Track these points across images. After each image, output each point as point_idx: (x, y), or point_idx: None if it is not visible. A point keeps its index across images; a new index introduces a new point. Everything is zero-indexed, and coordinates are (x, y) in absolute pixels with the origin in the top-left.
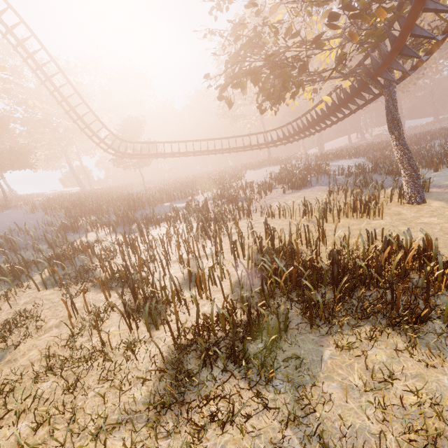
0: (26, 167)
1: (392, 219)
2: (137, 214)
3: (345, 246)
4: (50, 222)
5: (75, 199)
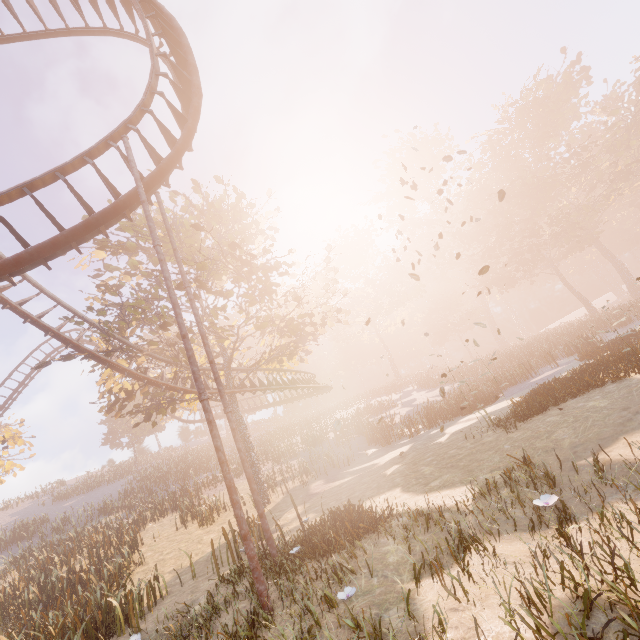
0: (155, 431)
1: (207, 530)
2: (165, 491)
3: (96, 563)
4: (116, 498)
5: (160, 467)
